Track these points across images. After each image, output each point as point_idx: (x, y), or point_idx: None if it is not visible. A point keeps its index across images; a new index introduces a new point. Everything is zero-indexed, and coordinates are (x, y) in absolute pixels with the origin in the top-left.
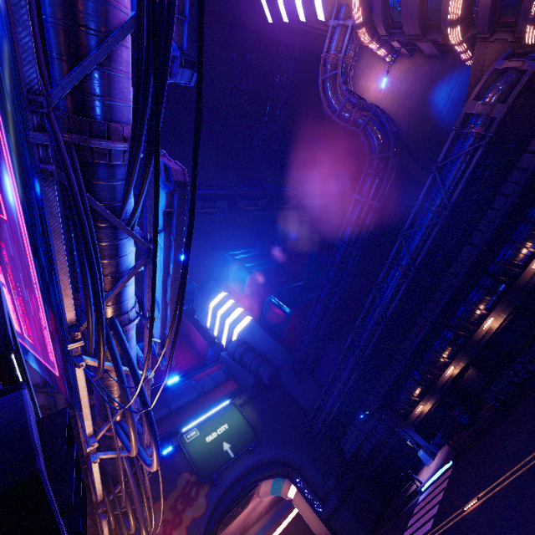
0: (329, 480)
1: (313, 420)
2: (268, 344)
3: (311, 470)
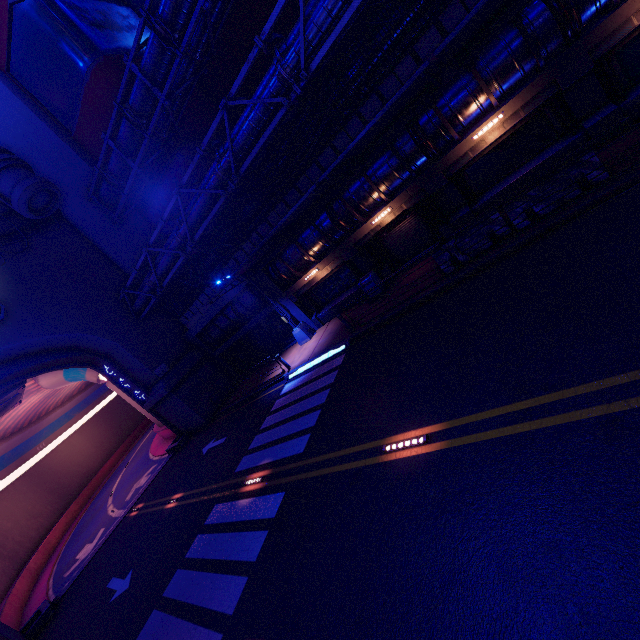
0: (158, 366)
1: (138, 286)
2: (36, 137)
3: (127, 356)
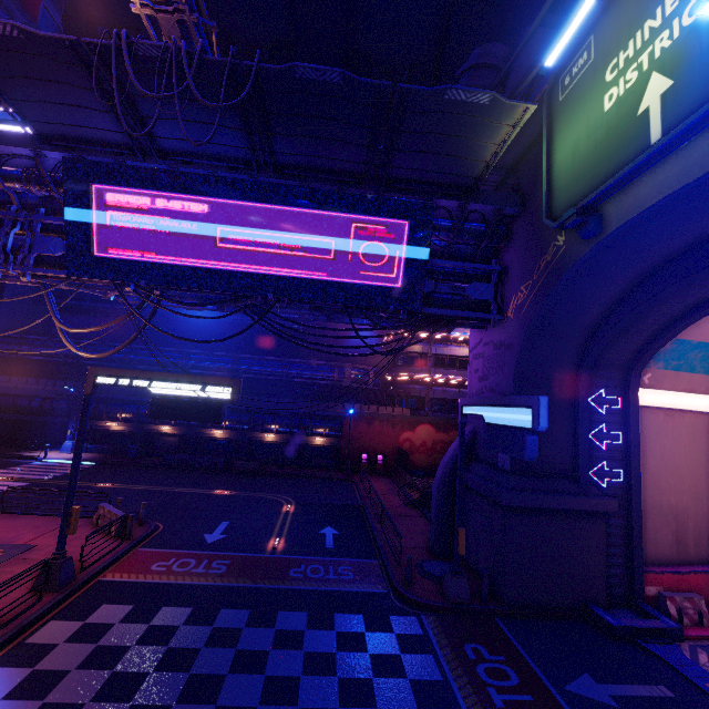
0: None
1: None
2: None
3: None
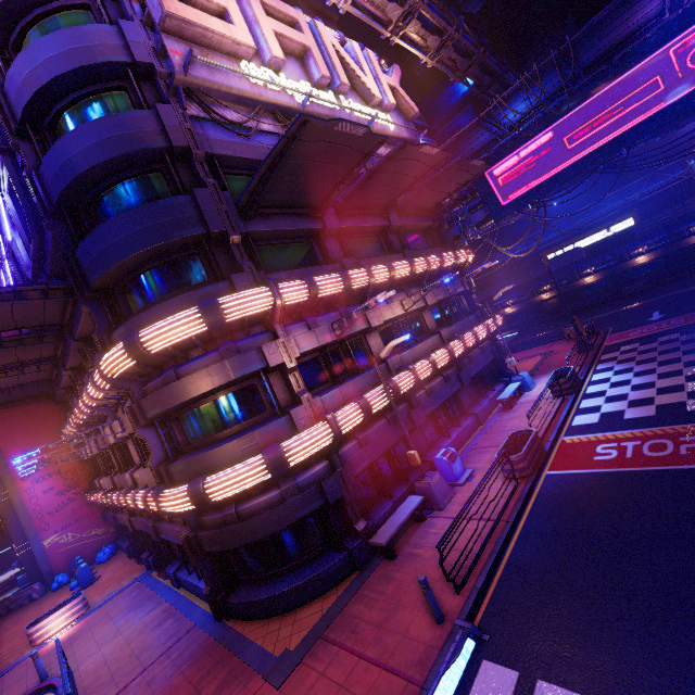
0: None
1: None
2: None
3: None
